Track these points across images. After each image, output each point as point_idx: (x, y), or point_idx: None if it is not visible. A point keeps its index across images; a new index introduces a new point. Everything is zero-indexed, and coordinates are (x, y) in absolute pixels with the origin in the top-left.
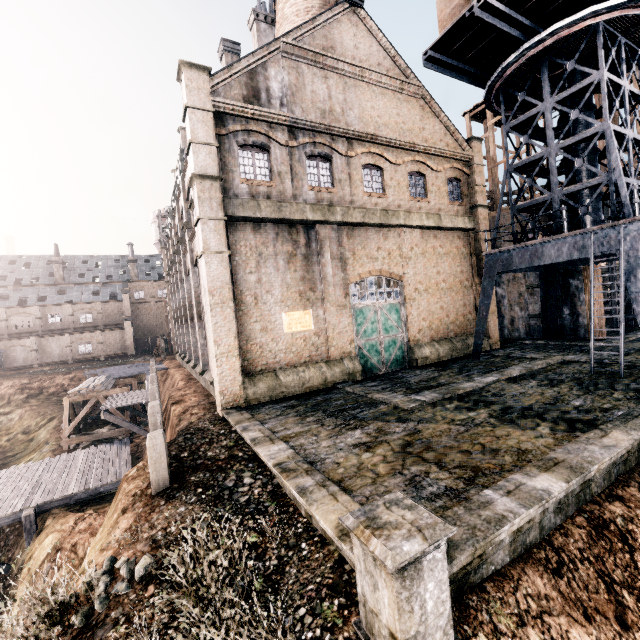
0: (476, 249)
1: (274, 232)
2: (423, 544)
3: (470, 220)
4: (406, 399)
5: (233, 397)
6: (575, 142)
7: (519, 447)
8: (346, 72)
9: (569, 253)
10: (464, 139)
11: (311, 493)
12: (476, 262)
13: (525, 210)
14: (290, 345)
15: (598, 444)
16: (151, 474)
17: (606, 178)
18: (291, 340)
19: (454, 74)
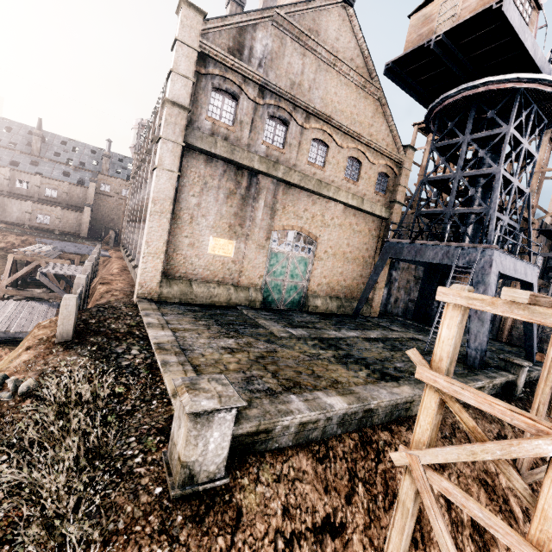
0: (384, 235)
1: (223, 169)
2: (217, 404)
3: (386, 211)
4: (281, 329)
5: (149, 290)
6: (476, 175)
7: (337, 379)
8: (322, 56)
9: (442, 258)
10: (402, 144)
11: (170, 366)
12: (381, 245)
13: (427, 216)
14: (209, 264)
15: (388, 390)
16: (58, 326)
17: (486, 210)
18: (211, 260)
19: (406, 89)
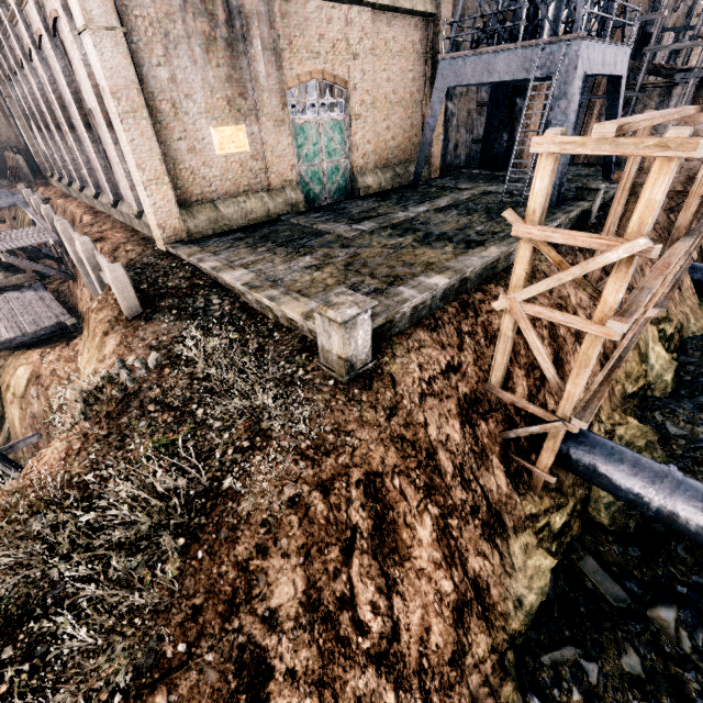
0: (433, 47)
1: None
2: (358, 310)
3: None
4: (348, 229)
5: (174, 231)
6: None
7: (428, 261)
8: None
9: (516, 70)
10: None
11: (279, 299)
12: (431, 67)
13: None
14: (225, 171)
15: (478, 256)
16: (122, 302)
17: None
18: (226, 165)
19: None
